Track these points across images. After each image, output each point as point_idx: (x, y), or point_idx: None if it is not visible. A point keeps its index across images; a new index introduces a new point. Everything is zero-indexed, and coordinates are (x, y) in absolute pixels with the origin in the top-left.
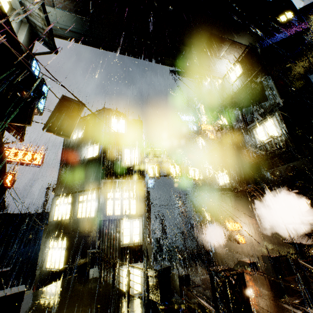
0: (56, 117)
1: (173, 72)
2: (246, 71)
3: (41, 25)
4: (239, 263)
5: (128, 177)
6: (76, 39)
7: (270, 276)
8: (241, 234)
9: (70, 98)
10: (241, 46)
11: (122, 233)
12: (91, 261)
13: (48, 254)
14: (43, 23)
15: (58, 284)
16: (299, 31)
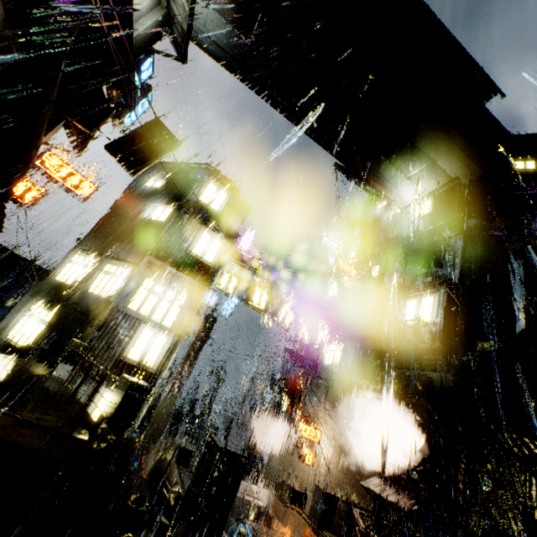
0: (132, 141)
1: (338, 167)
2: (435, 213)
3: (180, 19)
4: (281, 485)
5: (186, 272)
6: (218, 58)
7: (311, 520)
8: (314, 449)
9: (165, 126)
10: (444, 175)
11: (133, 341)
12: (69, 353)
13: (20, 320)
14: (184, 18)
15: (7, 357)
16: (531, 192)
